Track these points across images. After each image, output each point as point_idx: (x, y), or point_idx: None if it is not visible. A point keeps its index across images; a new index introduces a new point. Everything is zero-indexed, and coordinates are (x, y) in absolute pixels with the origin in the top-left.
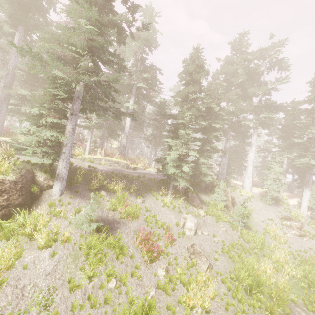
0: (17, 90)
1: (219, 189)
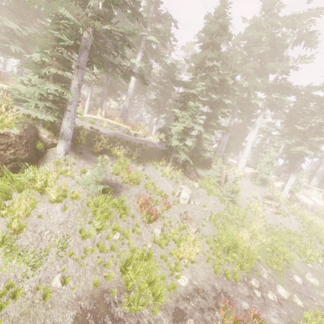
0: (4, 21)
1: (215, 166)
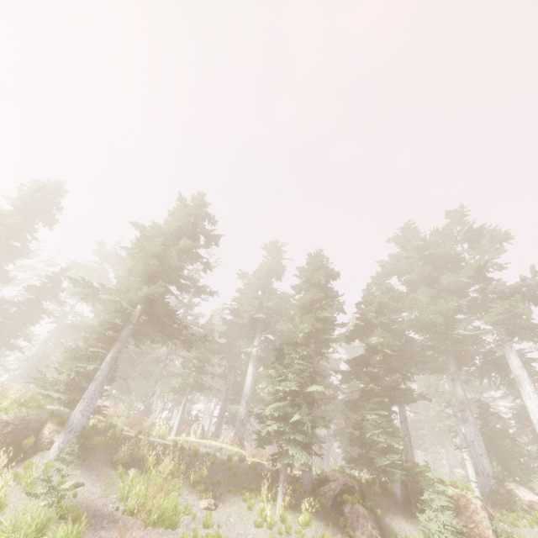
0: None
1: (430, 493)
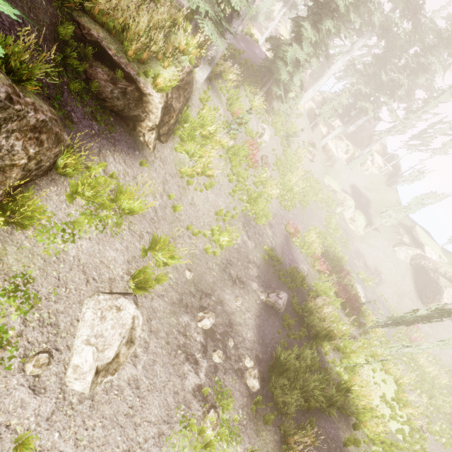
0: None
1: (293, 102)
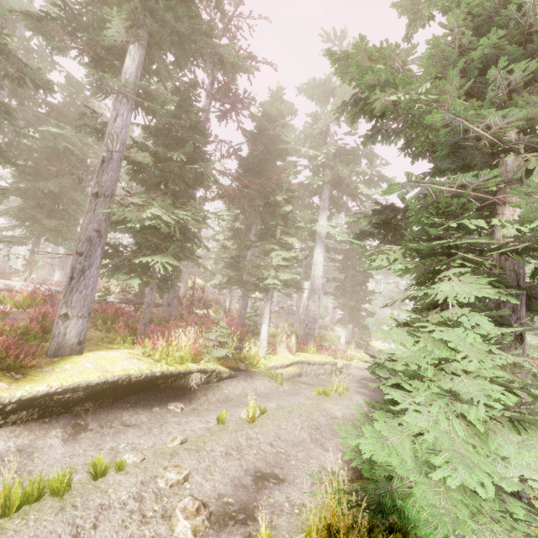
0: (151, 210)
1: None
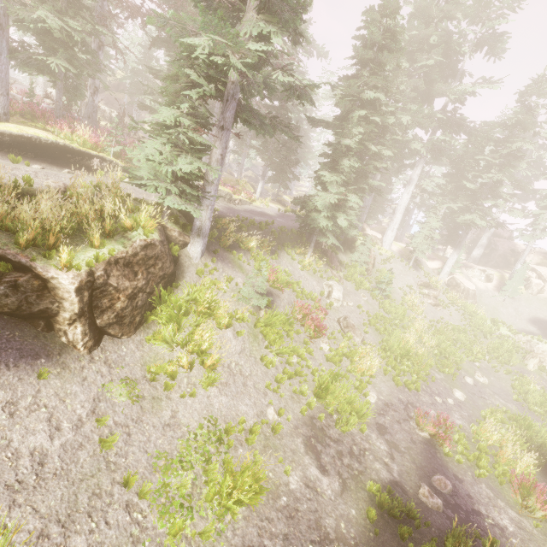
0: (38, 12)
1: (363, 248)
